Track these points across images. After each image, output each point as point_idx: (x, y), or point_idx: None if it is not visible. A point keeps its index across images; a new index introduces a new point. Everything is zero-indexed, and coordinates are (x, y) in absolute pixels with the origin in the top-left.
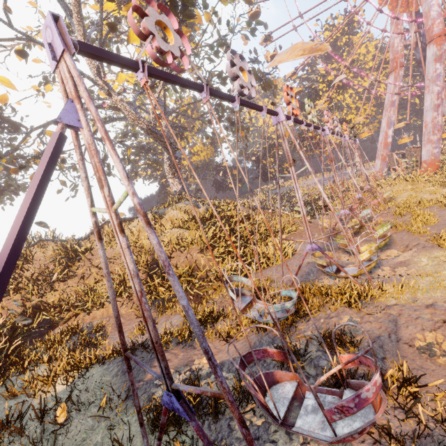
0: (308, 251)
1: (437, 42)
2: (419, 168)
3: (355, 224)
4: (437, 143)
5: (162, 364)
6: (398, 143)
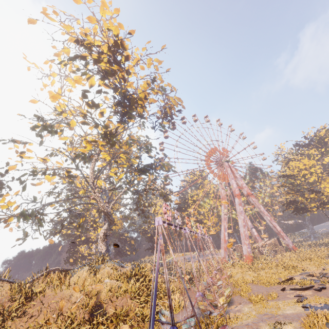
0: (197, 296)
1: (238, 197)
2: (244, 258)
3: (215, 289)
4: (248, 245)
5: (172, 313)
6: (231, 241)
